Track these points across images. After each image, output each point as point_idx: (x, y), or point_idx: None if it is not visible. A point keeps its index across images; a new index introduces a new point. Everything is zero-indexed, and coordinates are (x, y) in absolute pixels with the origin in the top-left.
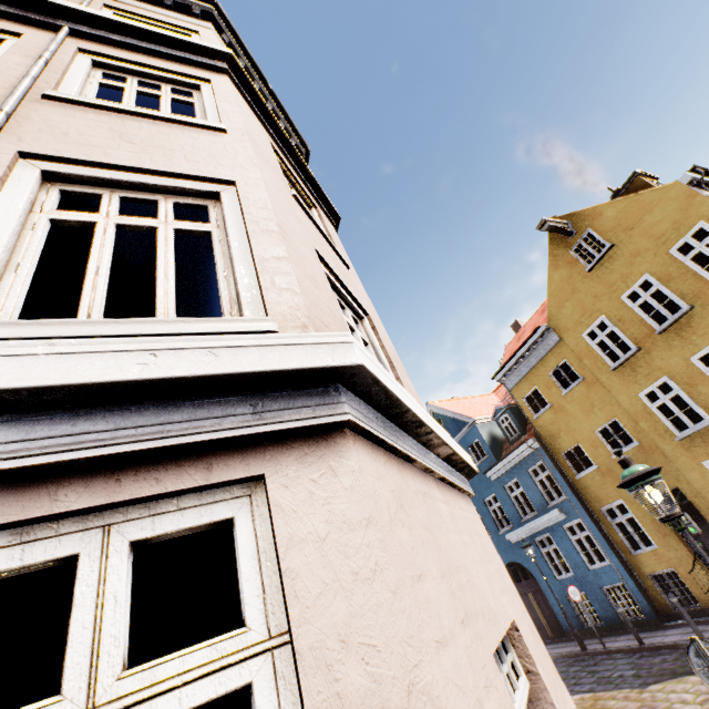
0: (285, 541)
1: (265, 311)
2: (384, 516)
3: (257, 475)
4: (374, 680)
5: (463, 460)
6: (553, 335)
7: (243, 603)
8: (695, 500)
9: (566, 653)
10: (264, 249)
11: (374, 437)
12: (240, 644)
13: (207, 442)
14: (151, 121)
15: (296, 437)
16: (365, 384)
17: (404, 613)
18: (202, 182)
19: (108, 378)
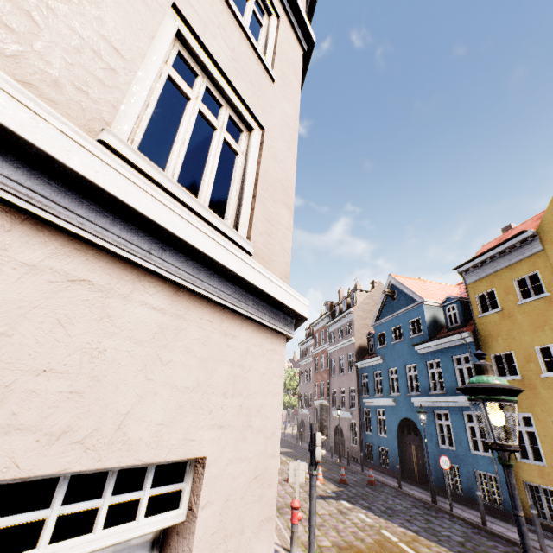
0: None
1: None
2: None
3: None
4: None
5: (265, 292)
6: (536, 243)
7: None
8: None
9: (418, 497)
10: None
11: None
12: None
13: None
14: None
15: None
16: None
17: None
18: None
19: None
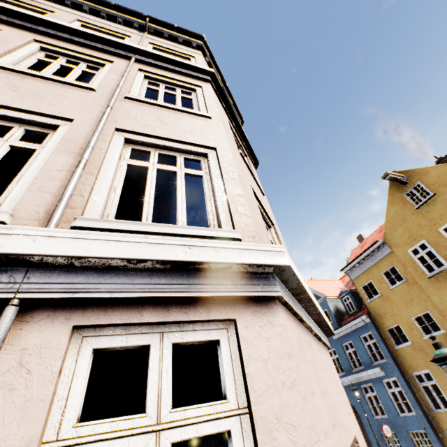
0: (247, 357)
1: (232, 225)
2: (296, 354)
3: (232, 318)
4: (294, 444)
5: (328, 325)
6: (386, 247)
7: (225, 386)
8: None
9: None
10: (231, 189)
11: (289, 306)
12: (224, 408)
13: (210, 297)
14: (174, 111)
15: (251, 300)
16: (287, 275)
17: (309, 411)
18: (198, 147)
19: (170, 258)
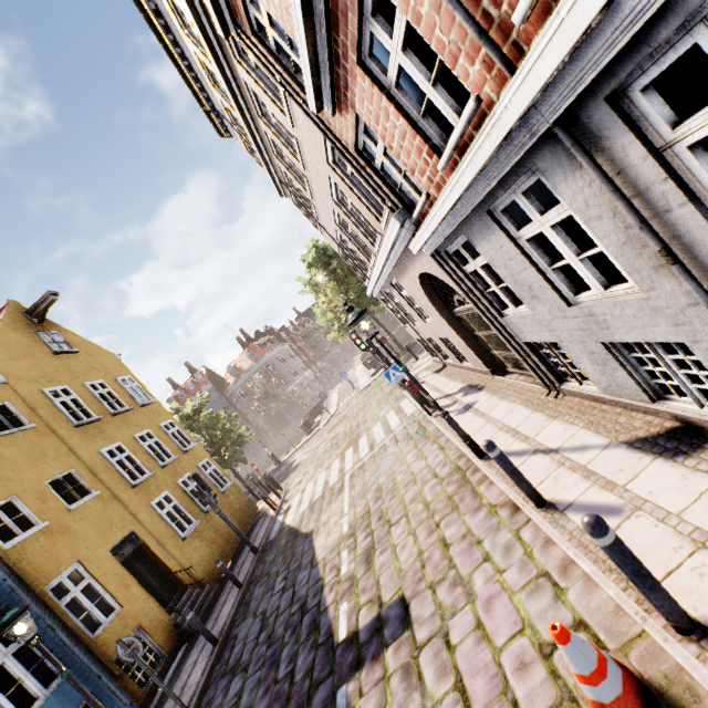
0: None
1: None
2: None
3: None
4: None
5: None
6: None
7: None
8: (147, 538)
9: None
10: None
11: None
12: None
13: None
14: None
15: None
16: None
17: None
18: None
19: None
